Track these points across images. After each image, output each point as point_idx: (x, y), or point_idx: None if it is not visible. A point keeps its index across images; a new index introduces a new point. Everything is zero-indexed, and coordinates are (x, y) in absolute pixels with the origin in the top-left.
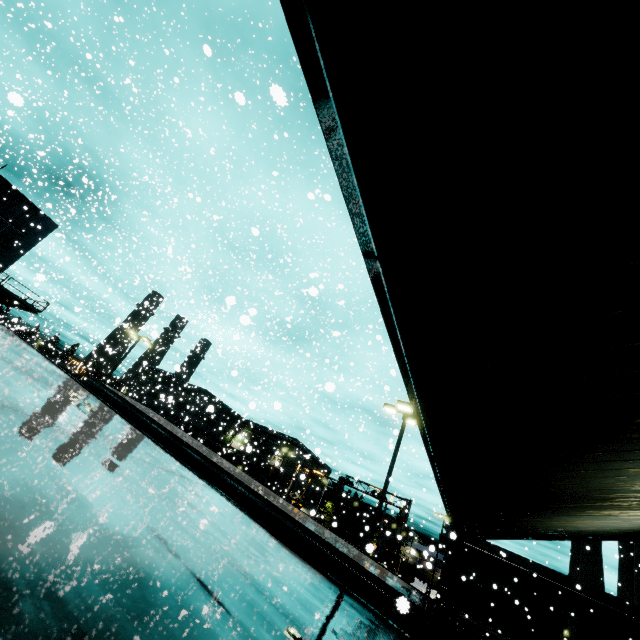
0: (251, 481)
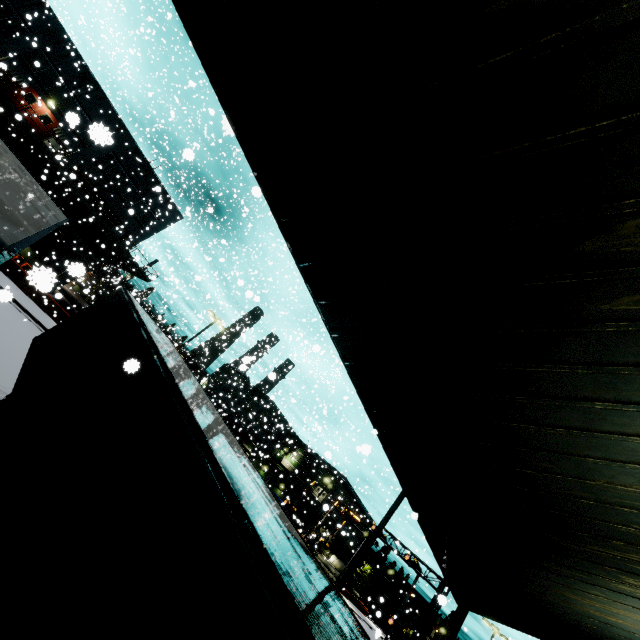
0: (198, 392)
